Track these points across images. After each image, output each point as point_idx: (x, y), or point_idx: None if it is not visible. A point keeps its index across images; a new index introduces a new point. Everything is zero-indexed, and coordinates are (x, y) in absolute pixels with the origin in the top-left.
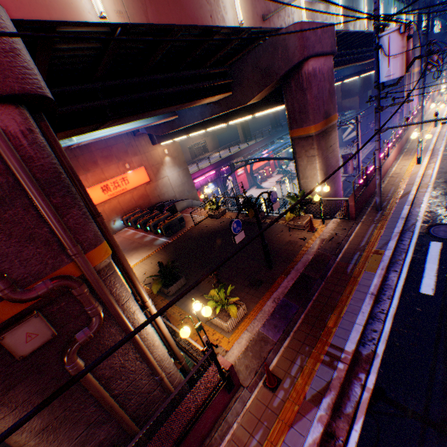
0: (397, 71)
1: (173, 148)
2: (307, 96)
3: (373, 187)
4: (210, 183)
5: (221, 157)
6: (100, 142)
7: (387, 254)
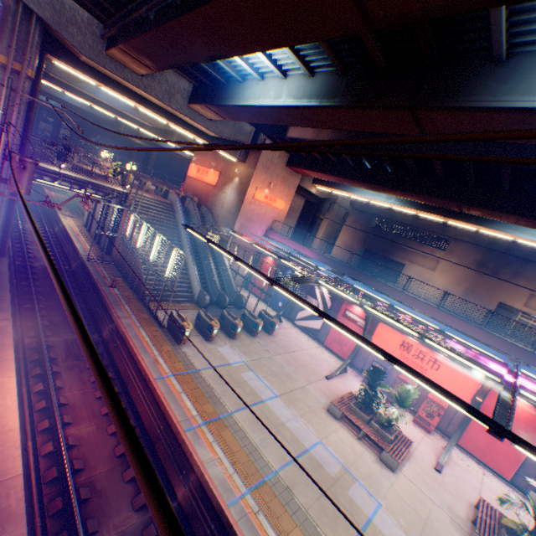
0: None
1: (247, 174)
2: None
3: None
4: None
5: None
6: None
7: None
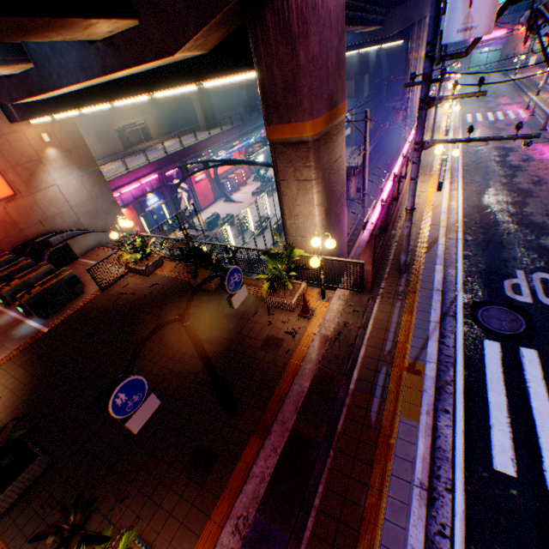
0: (484, 20)
1: (63, 132)
2: (300, 53)
3: (390, 229)
4: (151, 193)
5: (171, 150)
6: None
7: (431, 373)
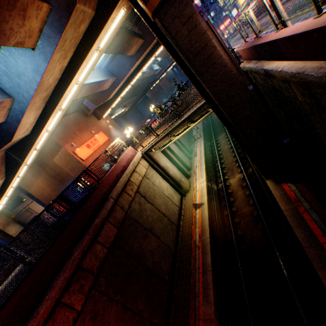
0: None
1: (110, 120)
2: None
3: None
4: None
5: None
6: (71, 122)
7: None
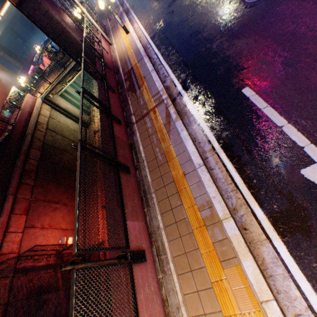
0: None
1: None
2: None
3: None
4: None
5: None
6: None
7: None
